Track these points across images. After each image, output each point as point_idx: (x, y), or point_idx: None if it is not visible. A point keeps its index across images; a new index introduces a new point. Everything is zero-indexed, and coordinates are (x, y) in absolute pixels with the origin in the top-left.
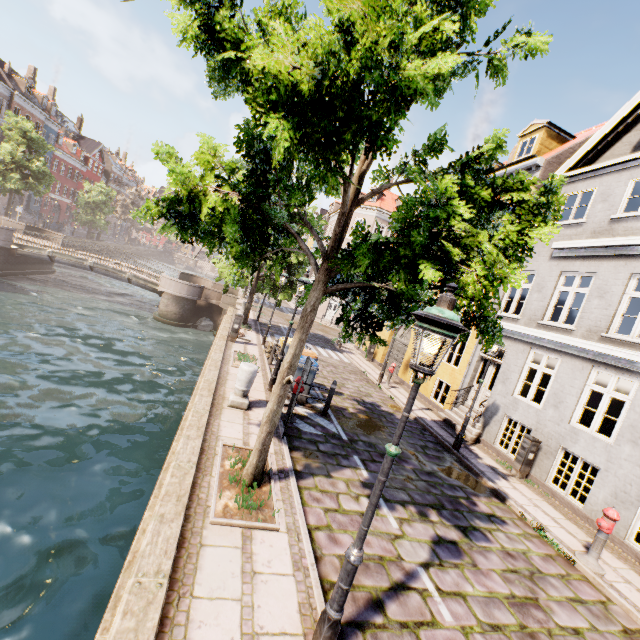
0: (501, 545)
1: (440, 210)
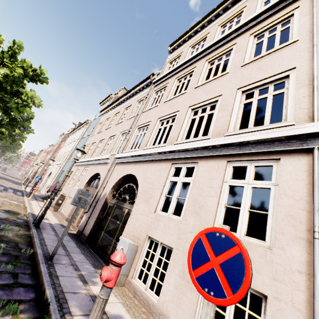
0: (14, 176)
1: (7, 153)
